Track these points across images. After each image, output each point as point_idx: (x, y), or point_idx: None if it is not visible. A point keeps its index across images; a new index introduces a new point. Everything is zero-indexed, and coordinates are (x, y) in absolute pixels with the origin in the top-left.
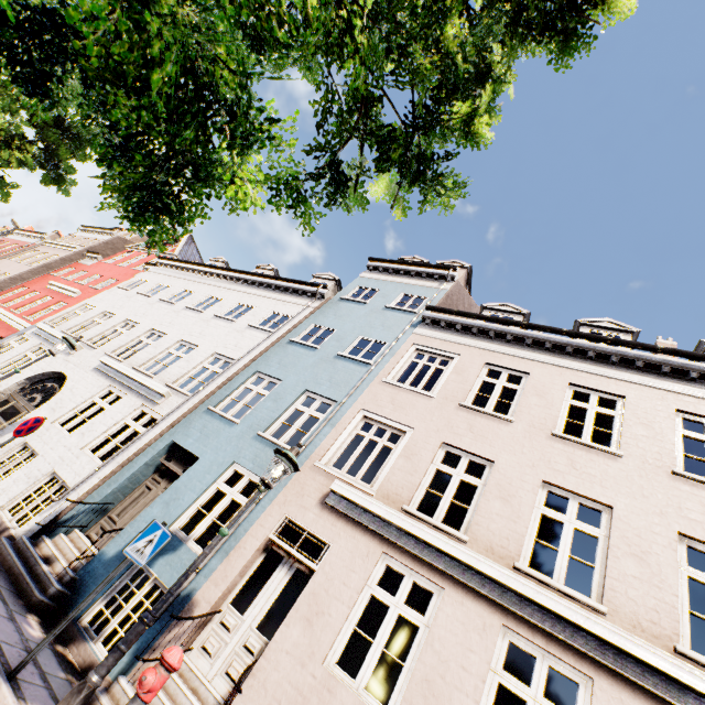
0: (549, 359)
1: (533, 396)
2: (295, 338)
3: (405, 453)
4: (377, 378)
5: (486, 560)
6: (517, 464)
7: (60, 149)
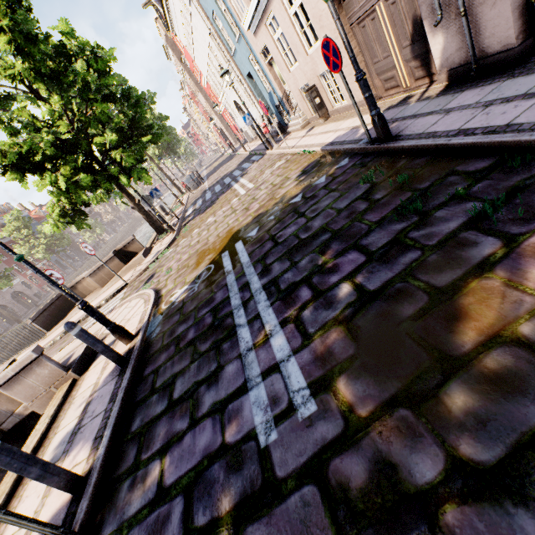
0: None
1: None
2: None
3: None
4: None
5: None
6: None
7: None
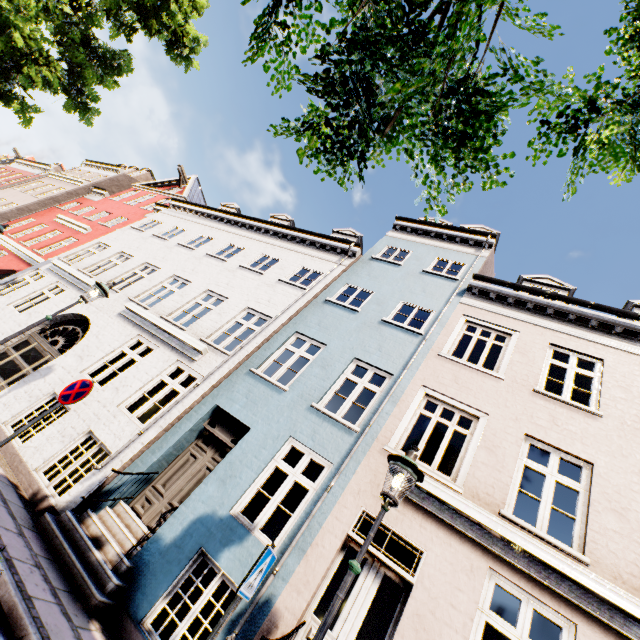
0: (622, 345)
1: (616, 387)
2: (331, 298)
3: (486, 443)
4: (432, 351)
5: (628, 595)
6: (620, 469)
7: (86, 71)
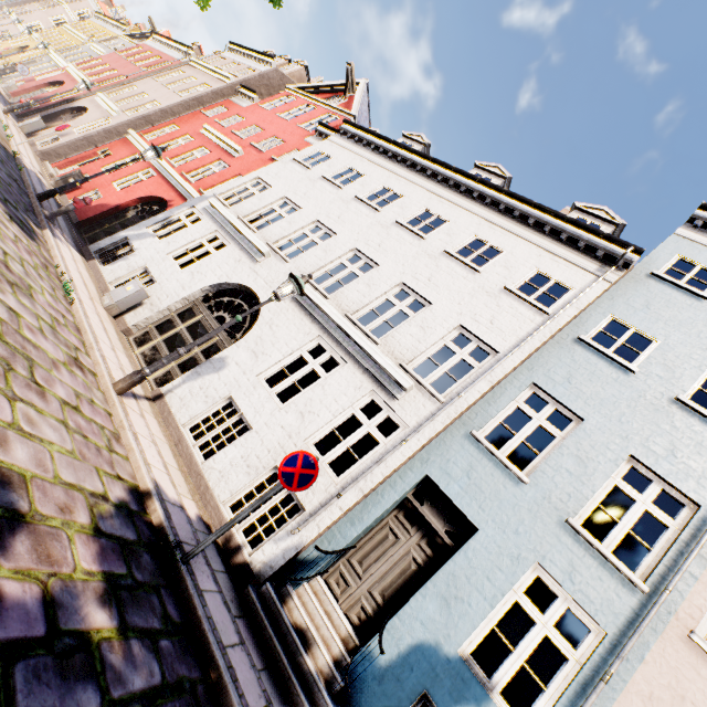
0: None
1: None
2: (585, 336)
3: None
4: None
5: None
6: None
7: None
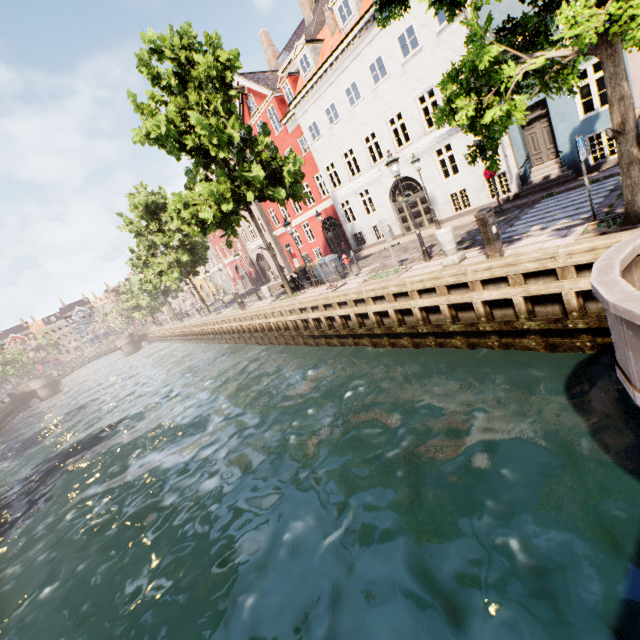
0: None
1: None
2: None
3: None
4: None
5: None
6: None
7: None
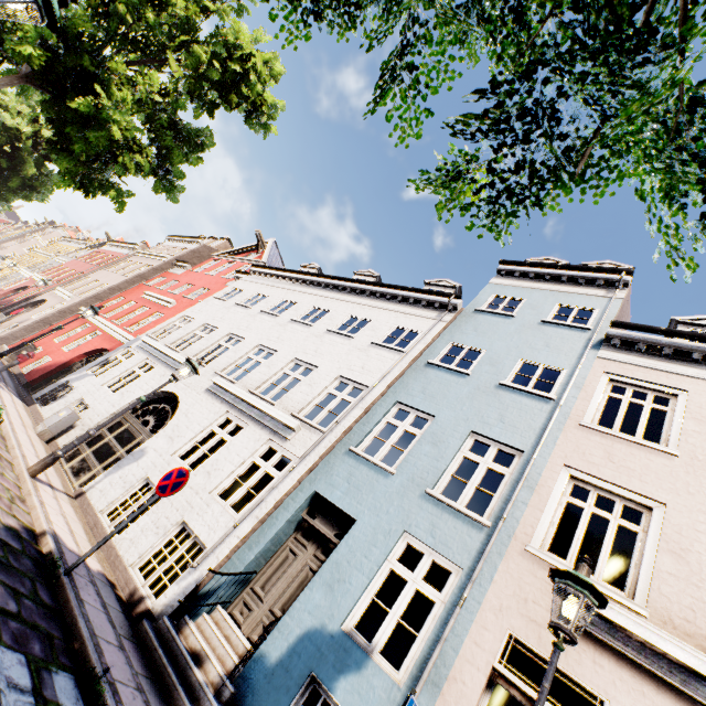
0: None
1: None
2: (433, 360)
3: (669, 545)
4: (570, 420)
5: None
6: None
7: (173, 152)
